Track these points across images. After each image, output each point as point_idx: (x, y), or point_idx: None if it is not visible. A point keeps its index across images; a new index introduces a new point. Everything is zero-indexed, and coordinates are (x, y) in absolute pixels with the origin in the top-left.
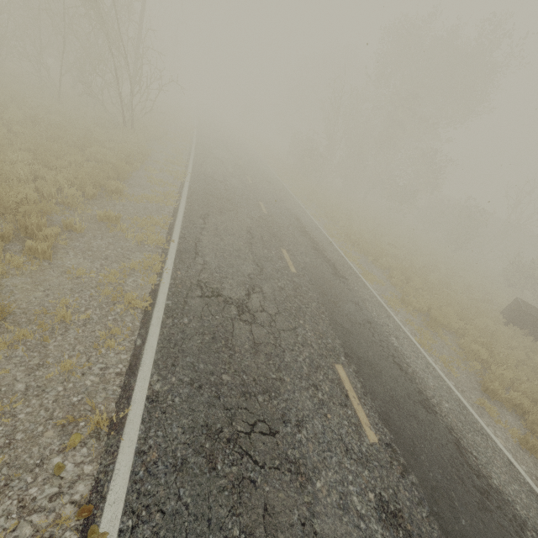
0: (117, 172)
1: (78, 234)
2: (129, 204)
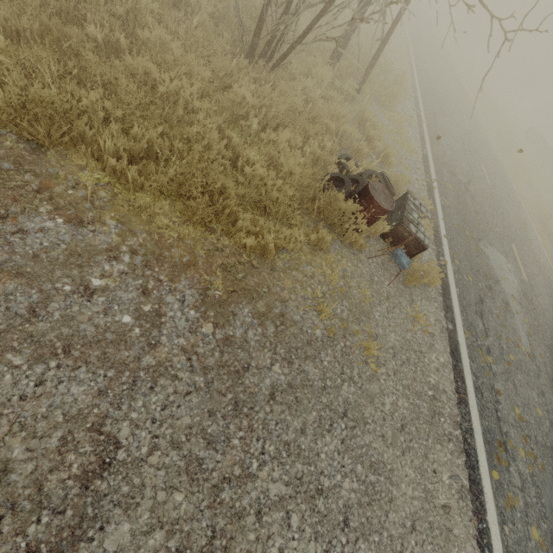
0: None
1: None
2: None
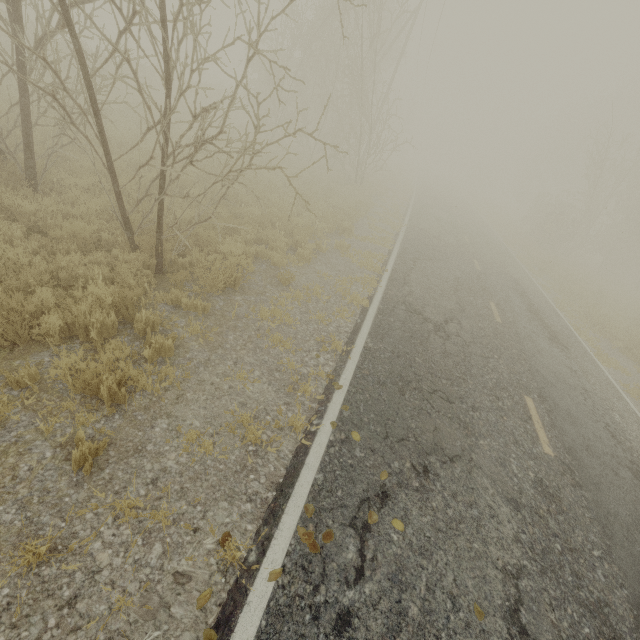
0: (348, 217)
1: (322, 253)
2: (354, 241)
